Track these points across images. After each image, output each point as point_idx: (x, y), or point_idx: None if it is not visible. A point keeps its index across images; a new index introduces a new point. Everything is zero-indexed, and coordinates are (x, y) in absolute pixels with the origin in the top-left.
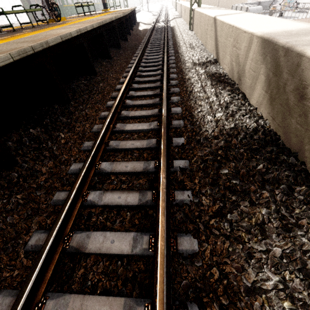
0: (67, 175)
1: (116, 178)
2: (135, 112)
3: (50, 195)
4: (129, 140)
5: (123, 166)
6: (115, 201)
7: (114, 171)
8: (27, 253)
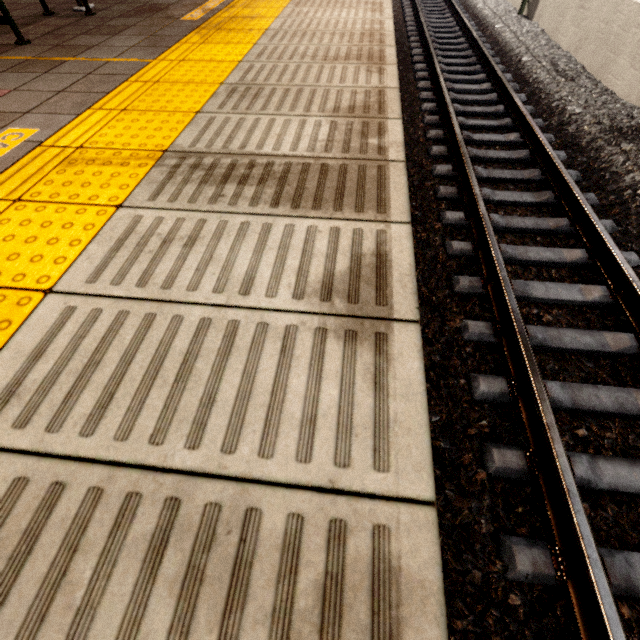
0: (471, 402)
1: (583, 422)
2: (525, 249)
3: (464, 450)
4: (561, 328)
5: (591, 396)
6: (631, 484)
7: (580, 407)
8: (506, 583)
